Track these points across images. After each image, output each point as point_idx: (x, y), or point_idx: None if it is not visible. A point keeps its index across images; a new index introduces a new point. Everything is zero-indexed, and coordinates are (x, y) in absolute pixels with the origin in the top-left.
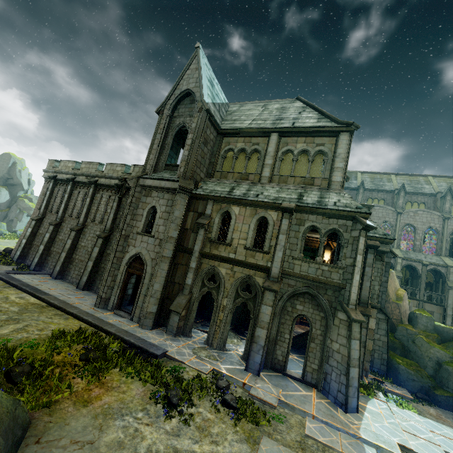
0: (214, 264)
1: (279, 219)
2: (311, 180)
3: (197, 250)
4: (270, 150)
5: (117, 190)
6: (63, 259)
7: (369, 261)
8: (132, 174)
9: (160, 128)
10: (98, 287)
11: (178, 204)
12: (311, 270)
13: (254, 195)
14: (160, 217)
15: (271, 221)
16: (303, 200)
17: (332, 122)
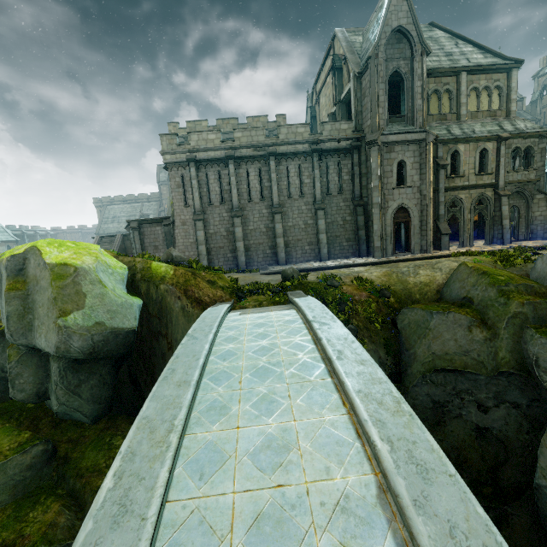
0: (454, 194)
1: (494, 148)
2: (494, 113)
3: (443, 187)
4: (463, 89)
5: (313, 156)
6: (284, 244)
7: None
8: (323, 134)
9: (381, 76)
10: (334, 254)
11: (431, 153)
12: (518, 177)
13: (471, 132)
14: (411, 169)
15: (490, 150)
16: (506, 130)
17: (496, 57)
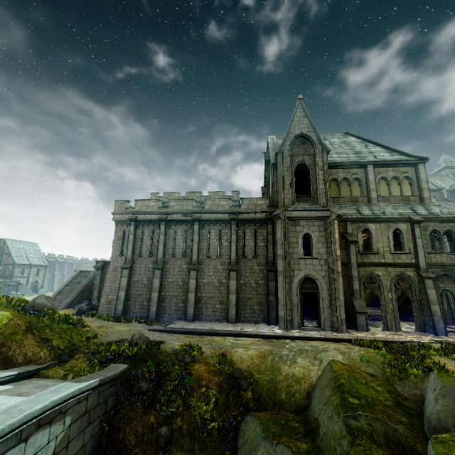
0: (370, 270)
1: (408, 229)
2: (407, 198)
3: (355, 262)
4: (370, 178)
5: (231, 224)
6: (194, 300)
7: (437, 247)
8: (242, 207)
9: (286, 166)
10: (245, 316)
11: (335, 229)
12: (443, 259)
13: (381, 213)
14: (317, 241)
15: (404, 231)
16: (419, 213)
17: (402, 155)
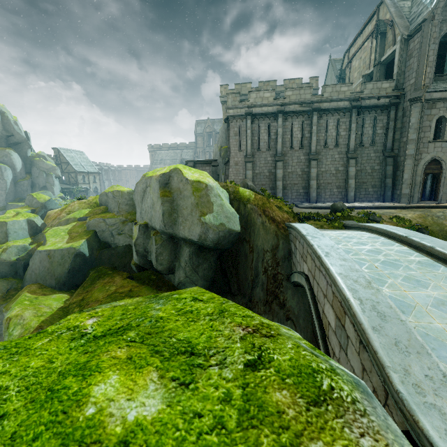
0: None
1: None
2: None
3: None
4: None
5: (352, 112)
6: (316, 186)
7: None
8: (364, 92)
9: (433, 37)
10: (359, 197)
11: None
12: None
13: None
14: None
15: None
16: None
17: None
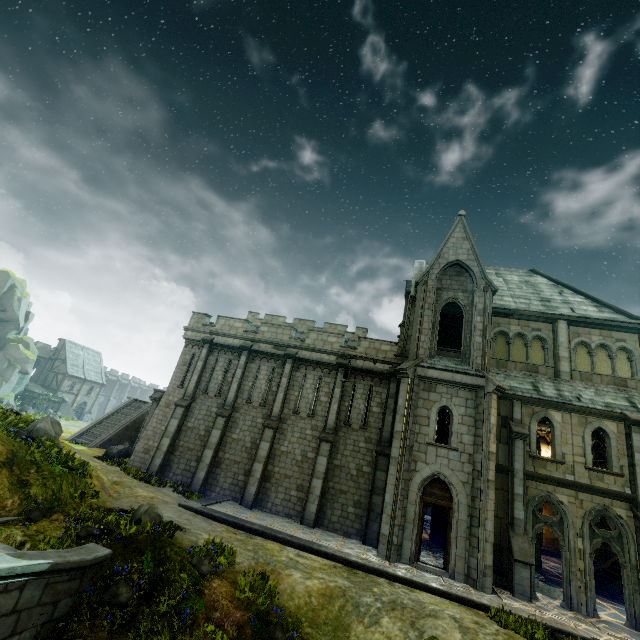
0: (546, 489)
1: (621, 432)
2: (622, 381)
3: (520, 469)
4: (561, 340)
5: (337, 371)
6: (260, 474)
7: None
8: (357, 349)
9: (427, 302)
10: (330, 520)
11: (492, 408)
12: None
13: (573, 397)
14: (459, 422)
15: (612, 434)
16: None
17: (618, 314)
